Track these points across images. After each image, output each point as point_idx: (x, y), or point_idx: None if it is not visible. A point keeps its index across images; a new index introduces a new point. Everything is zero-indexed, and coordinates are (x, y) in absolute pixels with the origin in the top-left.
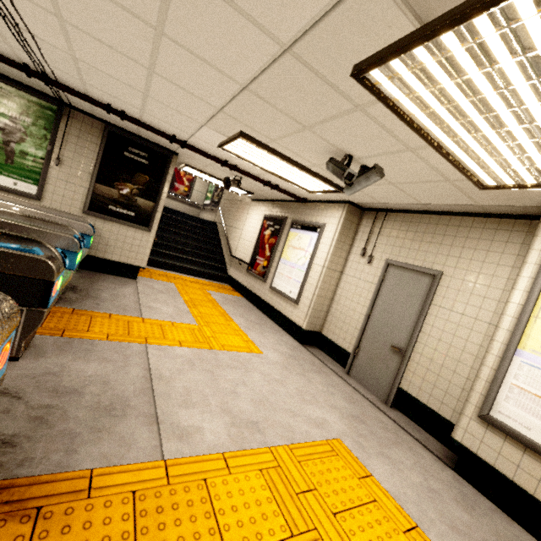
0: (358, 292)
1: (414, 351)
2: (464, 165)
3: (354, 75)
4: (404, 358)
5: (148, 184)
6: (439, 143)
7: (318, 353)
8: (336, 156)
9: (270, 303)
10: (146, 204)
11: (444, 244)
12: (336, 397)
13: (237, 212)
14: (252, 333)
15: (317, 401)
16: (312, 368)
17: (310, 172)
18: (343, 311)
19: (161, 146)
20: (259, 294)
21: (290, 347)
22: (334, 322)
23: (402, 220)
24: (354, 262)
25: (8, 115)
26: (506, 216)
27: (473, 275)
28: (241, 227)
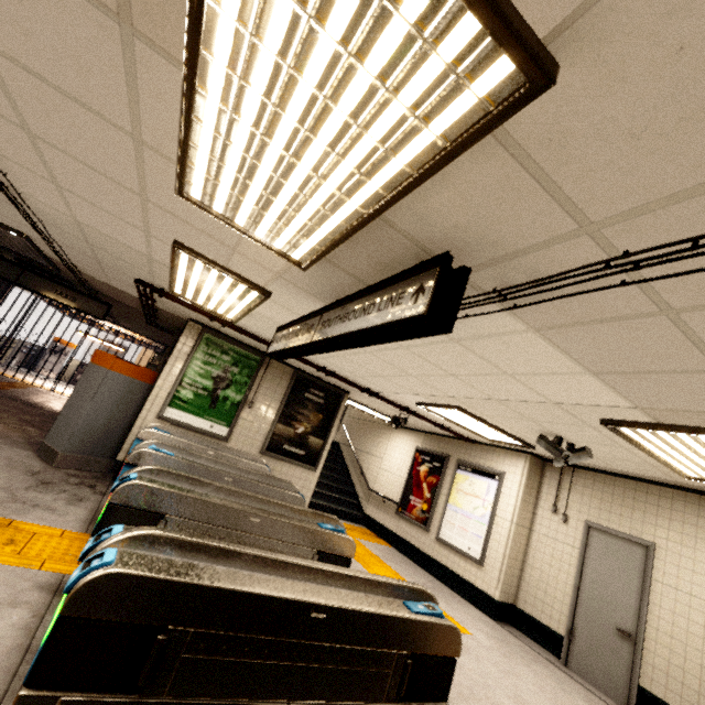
0: (557, 555)
1: (646, 636)
2: (671, 465)
3: (603, 425)
4: (636, 646)
5: (320, 422)
6: (653, 453)
7: (518, 634)
8: (544, 434)
9: (438, 559)
10: (316, 443)
11: (648, 513)
12: (575, 697)
13: (373, 436)
14: (441, 604)
15: (561, 701)
16: (527, 656)
17: (507, 433)
18: (542, 578)
19: (336, 386)
20: (421, 546)
21: (487, 625)
22: (531, 592)
23: (594, 479)
24: (545, 518)
25: (223, 366)
26: (704, 493)
27: (689, 550)
28: (380, 455)
